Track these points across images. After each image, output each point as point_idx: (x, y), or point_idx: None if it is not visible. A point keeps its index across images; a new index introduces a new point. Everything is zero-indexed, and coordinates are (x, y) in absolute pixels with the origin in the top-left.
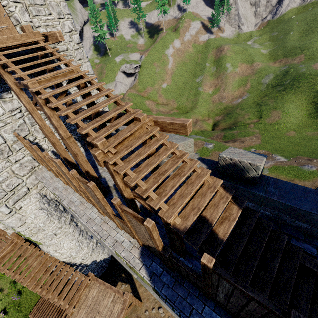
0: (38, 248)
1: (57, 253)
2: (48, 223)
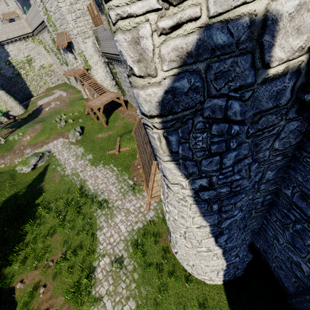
0: (91, 75)
1: (97, 76)
2: (95, 55)
